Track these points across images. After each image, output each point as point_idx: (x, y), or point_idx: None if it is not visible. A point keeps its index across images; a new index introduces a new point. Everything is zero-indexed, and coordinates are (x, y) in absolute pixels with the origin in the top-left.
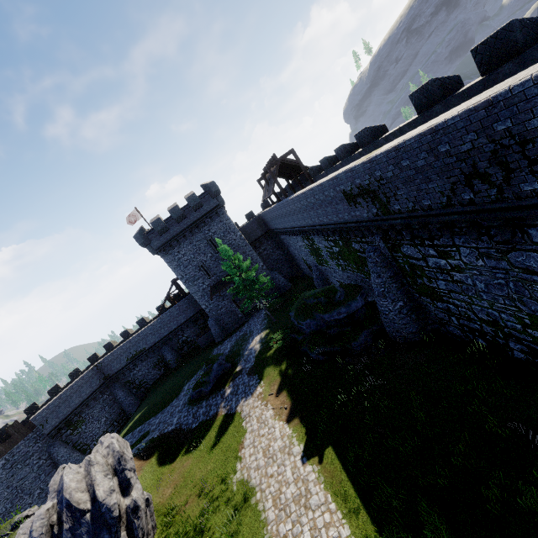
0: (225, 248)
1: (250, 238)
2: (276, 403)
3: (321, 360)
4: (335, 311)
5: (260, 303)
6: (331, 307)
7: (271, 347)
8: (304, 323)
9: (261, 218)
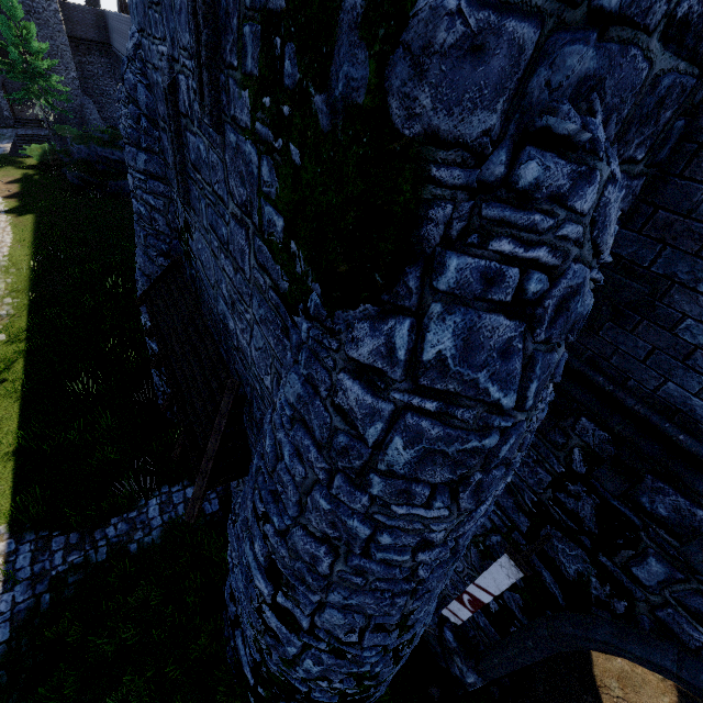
0: (15, 1)
1: (74, 29)
2: (2, 187)
3: (75, 183)
4: (110, 150)
5: (41, 108)
6: (109, 145)
7: (28, 151)
8: (77, 146)
9: (103, 18)
